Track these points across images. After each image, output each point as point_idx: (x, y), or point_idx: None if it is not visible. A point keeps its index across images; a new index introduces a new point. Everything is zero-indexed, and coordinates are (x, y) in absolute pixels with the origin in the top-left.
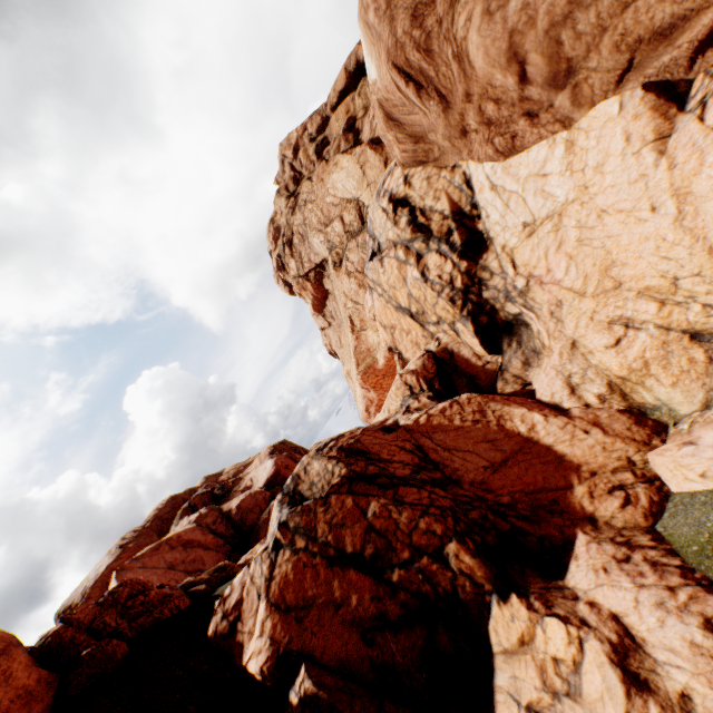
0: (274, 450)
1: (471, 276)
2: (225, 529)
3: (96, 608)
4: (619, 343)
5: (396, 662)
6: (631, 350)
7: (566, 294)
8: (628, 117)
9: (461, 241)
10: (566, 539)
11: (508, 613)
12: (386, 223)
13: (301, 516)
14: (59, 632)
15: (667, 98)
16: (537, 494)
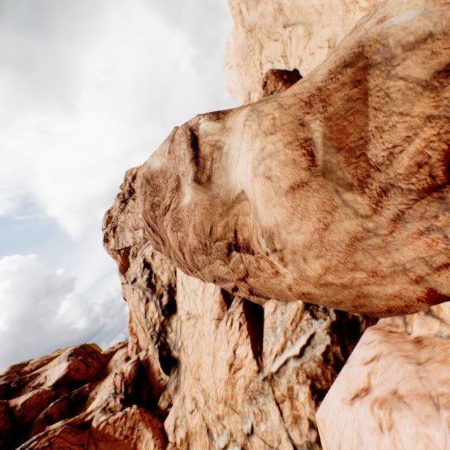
0: (74, 353)
1: (164, 327)
2: (4, 424)
3: None
4: (192, 413)
5: None
6: (194, 420)
7: (189, 365)
8: (214, 299)
9: (166, 303)
10: None
11: None
12: (139, 272)
13: None
14: None
15: (226, 300)
16: None
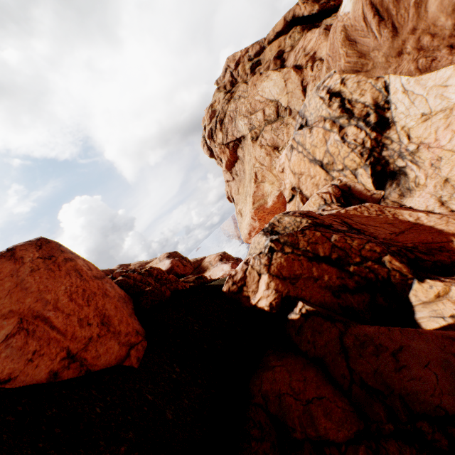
0: (170, 255)
1: (378, 142)
2: None
3: (140, 275)
4: None
5: (353, 306)
6: None
7: (446, 153)
8: None
9: (374, 121)
10: (452, 261)
11: (427, 285)
12: (321, 106)
13: (288, 237)
14: (125, 279)
15: None
16: (429, 244)
